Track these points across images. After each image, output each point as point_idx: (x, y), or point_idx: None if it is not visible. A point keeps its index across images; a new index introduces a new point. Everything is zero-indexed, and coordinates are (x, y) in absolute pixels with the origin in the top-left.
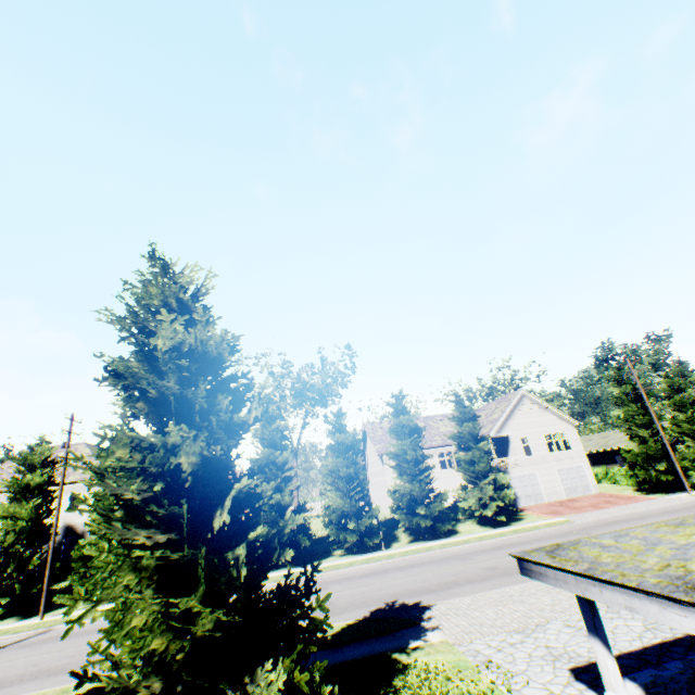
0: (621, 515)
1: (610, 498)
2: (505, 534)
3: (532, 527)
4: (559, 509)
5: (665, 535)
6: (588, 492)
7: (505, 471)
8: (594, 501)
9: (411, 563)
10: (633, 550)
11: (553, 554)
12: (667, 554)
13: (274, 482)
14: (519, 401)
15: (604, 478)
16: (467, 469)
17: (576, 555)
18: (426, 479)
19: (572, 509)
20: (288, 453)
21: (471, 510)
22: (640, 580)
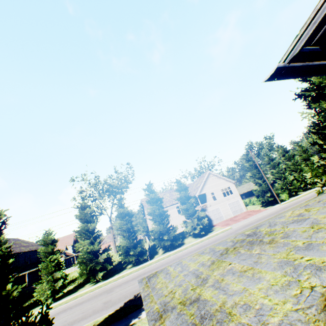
0: (252, 220)
1: (250, 213)
2: (203, 241)
3: (215, 234)
4: (229, 222)
5: (190, 263)
6: (242, 211)
7: (205, 209)
8: (244, 215)
9: (157, 266)
10: (172, 276)
11: (148, 281)
12: (179, 280)
13: (88, 240)
14: (208, 176)
15: (249, 203)
16: (185, 213)
17: (153, 282)
18: (166, 222)
19: (234, 221)
20: (94, 224)
21: (190, 232)
22: (152, 307)
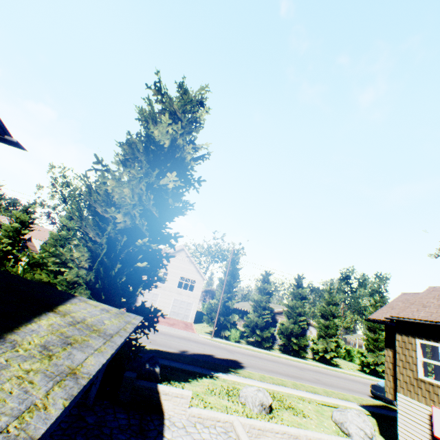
0: None
1: (181, 324)
2: None
3: None
4: None
5: None
6: (185, 319)
7: None
8: (171, 321)
9: None
10: None
11: None
12: None
13: None
14: (179, 251)
15: None
16: None
17: None
18: None
19: None
20: None
21: None
22: None
